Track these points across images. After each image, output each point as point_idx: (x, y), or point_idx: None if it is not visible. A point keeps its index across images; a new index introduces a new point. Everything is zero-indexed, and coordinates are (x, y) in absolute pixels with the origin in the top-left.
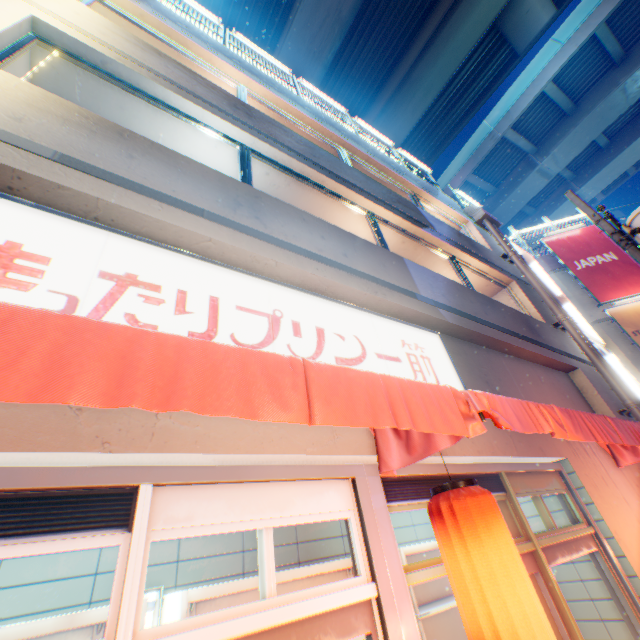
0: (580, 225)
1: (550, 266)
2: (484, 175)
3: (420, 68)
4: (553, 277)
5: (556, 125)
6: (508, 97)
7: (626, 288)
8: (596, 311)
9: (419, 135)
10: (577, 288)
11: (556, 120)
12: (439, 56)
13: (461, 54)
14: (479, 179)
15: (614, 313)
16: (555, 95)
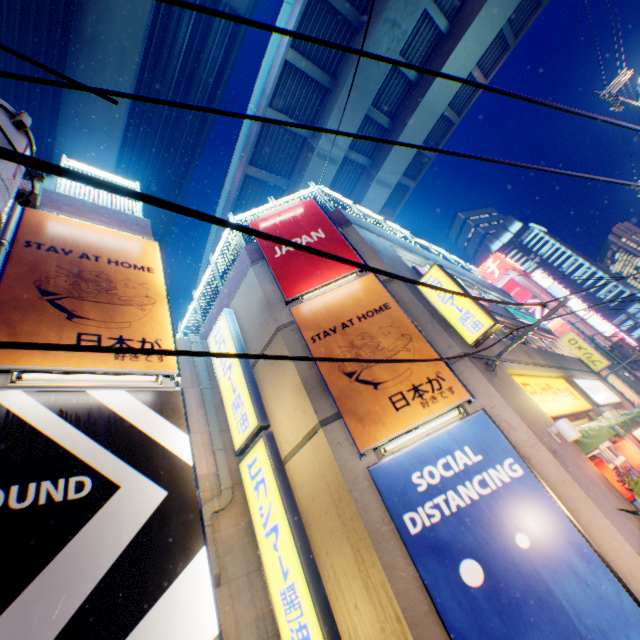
0: (299, 200)
1: (253, 257)
2: (268, 166)
3: (92, 21)
4: (252, 272)
5: (324, 102)
6: (263, 73)
7: (324, 274)
8: (286, 312)
9: (162, 120)
10: (273, 282)
11: (321, 96)
12: (112, 5)
13: (144, 4)
14: (262, 171)
15: (300, 312)
16: (304, 65)
